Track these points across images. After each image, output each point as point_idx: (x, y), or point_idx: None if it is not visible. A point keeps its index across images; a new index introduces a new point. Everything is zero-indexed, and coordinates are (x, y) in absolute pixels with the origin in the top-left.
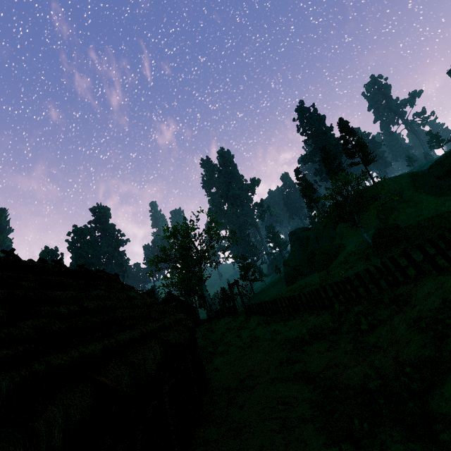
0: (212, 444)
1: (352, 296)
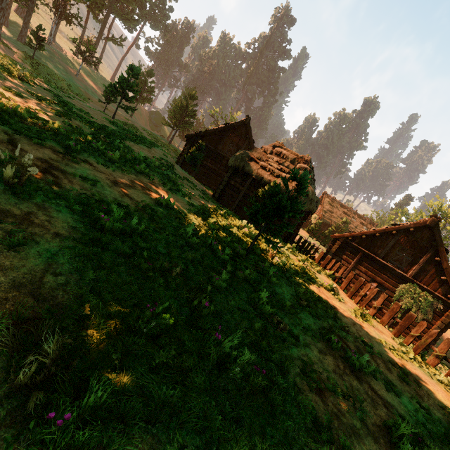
0: None
1: None
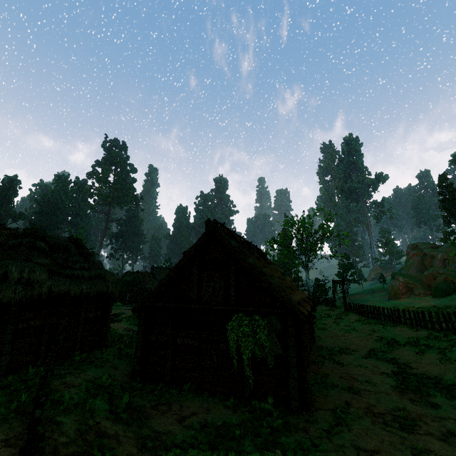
0: (327, 365)
1: (455, 327)
